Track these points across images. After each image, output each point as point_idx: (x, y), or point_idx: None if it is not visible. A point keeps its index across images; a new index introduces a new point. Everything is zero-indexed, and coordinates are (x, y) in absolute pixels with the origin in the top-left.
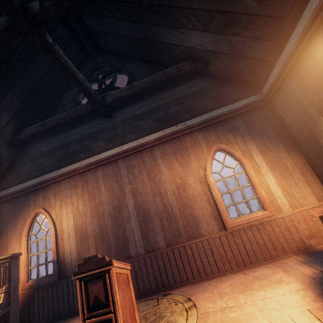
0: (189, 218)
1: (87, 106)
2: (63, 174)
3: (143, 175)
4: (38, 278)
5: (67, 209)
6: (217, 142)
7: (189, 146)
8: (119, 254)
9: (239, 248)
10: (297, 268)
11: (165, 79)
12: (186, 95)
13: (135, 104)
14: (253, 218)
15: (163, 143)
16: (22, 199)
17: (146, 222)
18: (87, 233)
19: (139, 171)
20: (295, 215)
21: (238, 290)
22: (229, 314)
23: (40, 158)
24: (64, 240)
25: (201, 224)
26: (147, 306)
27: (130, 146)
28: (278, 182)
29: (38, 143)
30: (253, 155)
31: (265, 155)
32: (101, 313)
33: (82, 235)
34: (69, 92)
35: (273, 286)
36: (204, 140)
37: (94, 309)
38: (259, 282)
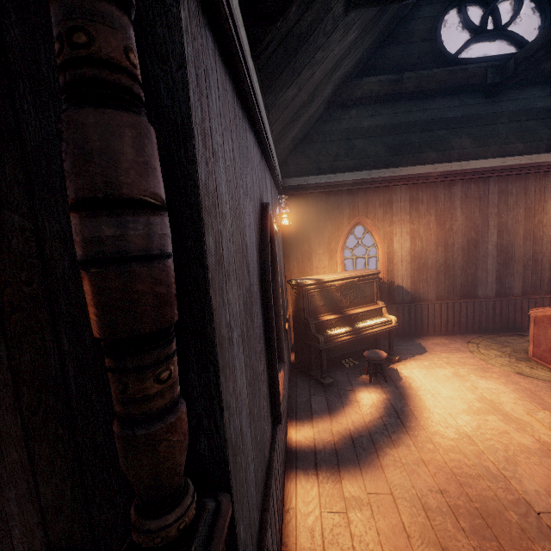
0: None
1: (487, 72)
2: (403, 178)
3: (519, 210)
4: None
5: (402, 228)
6: None
7: None
8: (464, 292)
9: None
10: None
11: None
12: None
13: (539, 86)
14: None
15: None
16: (329, 197)
17: (505, 266)
18: (427, 263)
19: (515, 203)
20: None
21: None
22: None
23: (357, 138)
24: (394, 265)
25: None
26: (514, 340)
27: (518, 163)
28: None
29: (353, 108)
30: None
31: None
32: None
33: (419, 263)
34: (421, 11)
35: None
36: None
37: None
38: None
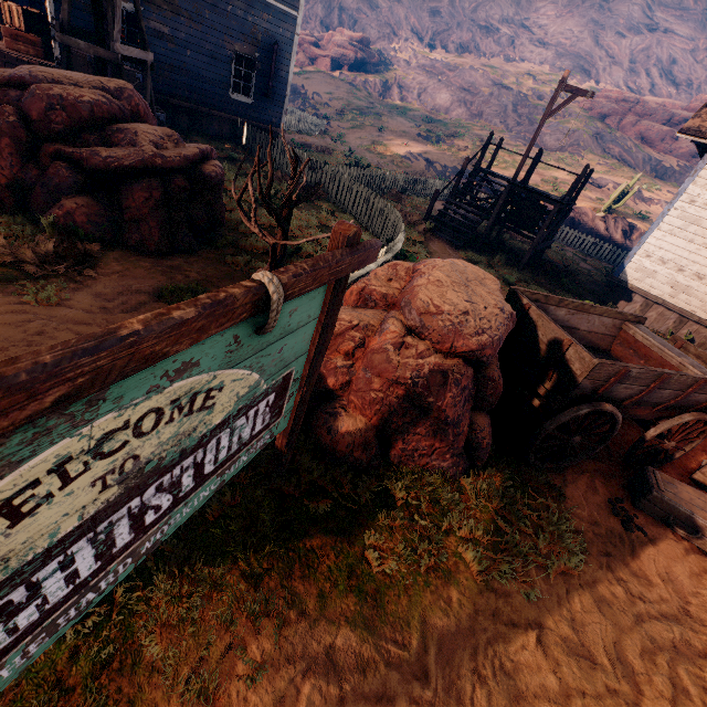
0: None
1: None
2: None
3: None
4: None
5: None
6: None
7: None
8: None
9: None
10: None
11: None
12: None
13: None
14: None
15: None
16: None
17: None
18: None
19: None
20: None
21: None
22: None
23: None
24: None
25: None
26: None
27: None
28: None
29: None
30: None
31: None
32: None
33: None
34: None
35: None
36: None
37: None
38: None
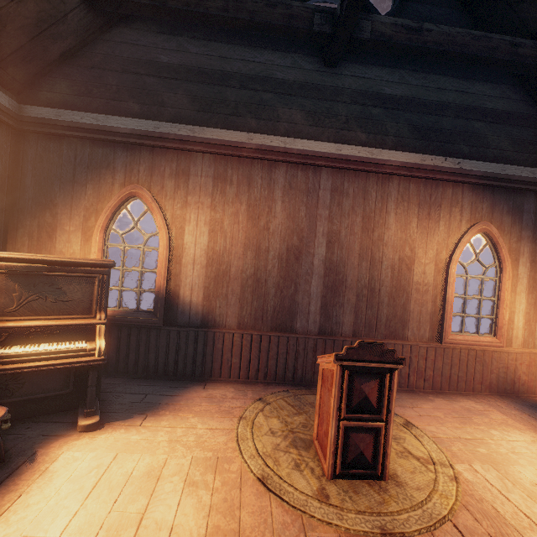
0: (398, 310)
1: (314, 16)
2: (206, 142)
3: (355, 217)
4: (119, 309)
5: (199, 213)
6: (486, 218)
7: (445, 204)
8: (278, 322)
9: (444, 369)
10: (516, 413)
11: (483, 57)
12: (482, 108)
13: (388, 68)
14: (478, 341)
15: (410, 177)
16: (96, 149)
17: (334, 292)
18: (230, 271)
19: (351, 207)
20: (523, 355)
21: (458, 420)
22: (476, 448)
23: (151, 76)
24: (182, 267)
25: (410, 324)
26: None
27: (356, 154)
28: (527, 310)
29: (150, 33)
30: (519, 262)
31: (533, 269)
32: (366, 418)
33: (219, 270)
34: None
35: (505, 428)
36: (471, 206)
37: (356, 410)
38: (480, 418)
